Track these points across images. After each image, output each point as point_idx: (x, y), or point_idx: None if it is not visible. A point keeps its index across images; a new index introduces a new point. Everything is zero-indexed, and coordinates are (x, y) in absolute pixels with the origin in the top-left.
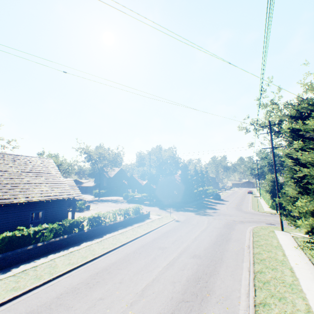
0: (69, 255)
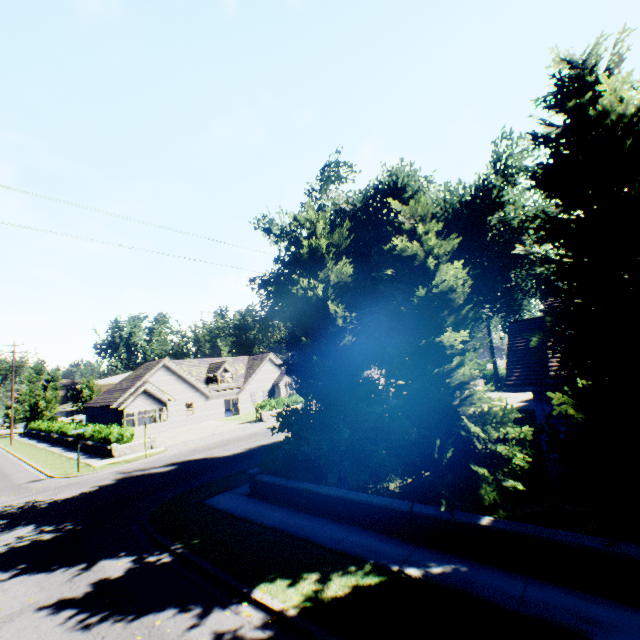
0: (45, 451)
